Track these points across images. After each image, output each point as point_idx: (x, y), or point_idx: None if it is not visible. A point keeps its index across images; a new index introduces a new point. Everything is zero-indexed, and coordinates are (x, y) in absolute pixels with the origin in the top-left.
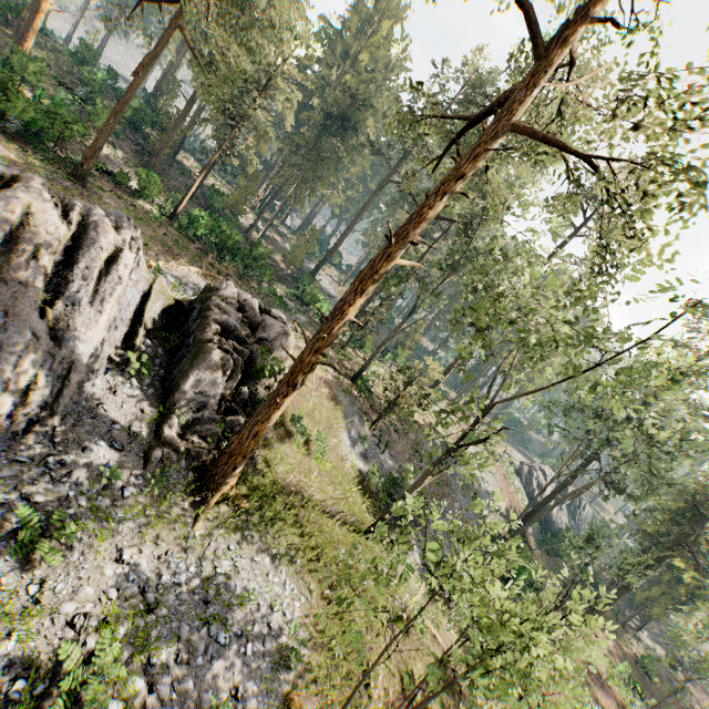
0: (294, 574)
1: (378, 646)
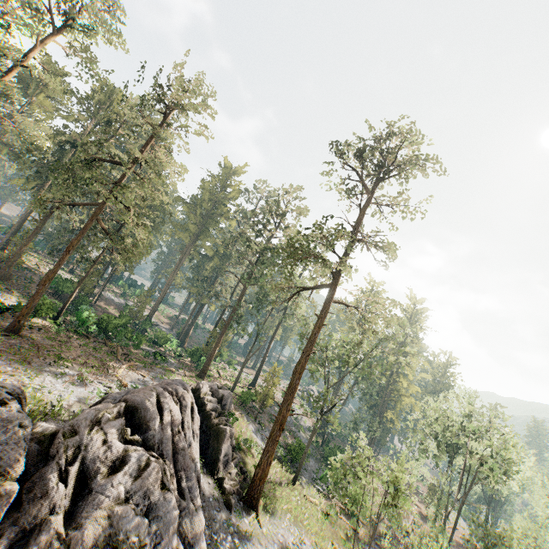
0: (293, 523)
1: (328, 534)
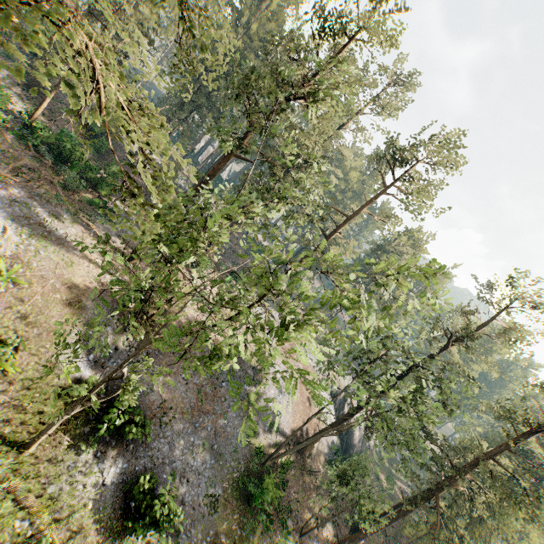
0: None
1: None
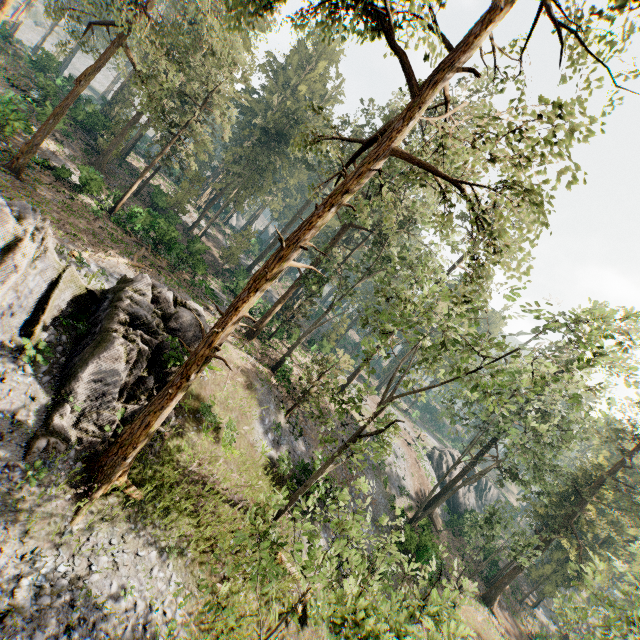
0: (182, 567)
1: None
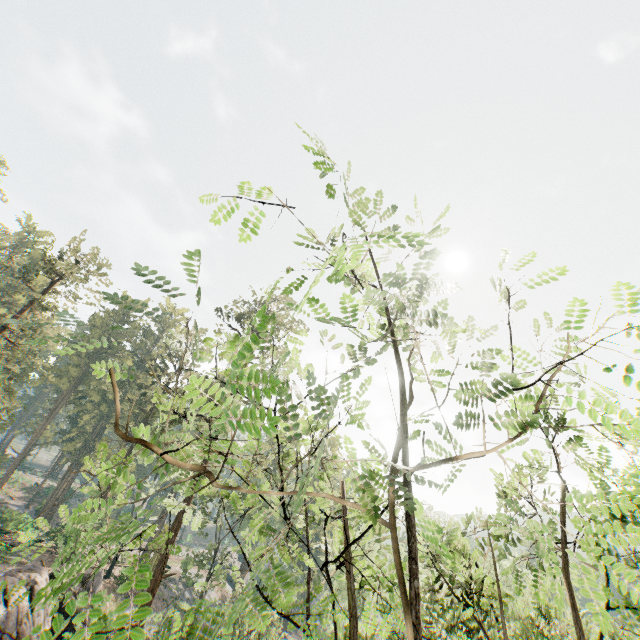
0: None
1: None
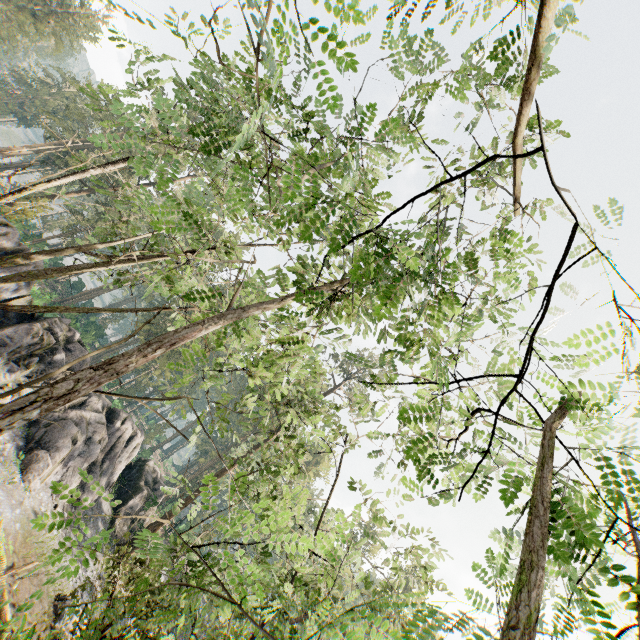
0: None
1: None
